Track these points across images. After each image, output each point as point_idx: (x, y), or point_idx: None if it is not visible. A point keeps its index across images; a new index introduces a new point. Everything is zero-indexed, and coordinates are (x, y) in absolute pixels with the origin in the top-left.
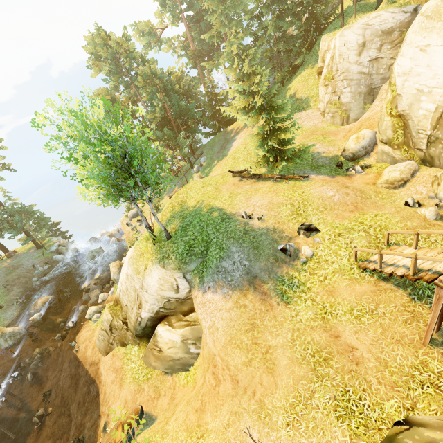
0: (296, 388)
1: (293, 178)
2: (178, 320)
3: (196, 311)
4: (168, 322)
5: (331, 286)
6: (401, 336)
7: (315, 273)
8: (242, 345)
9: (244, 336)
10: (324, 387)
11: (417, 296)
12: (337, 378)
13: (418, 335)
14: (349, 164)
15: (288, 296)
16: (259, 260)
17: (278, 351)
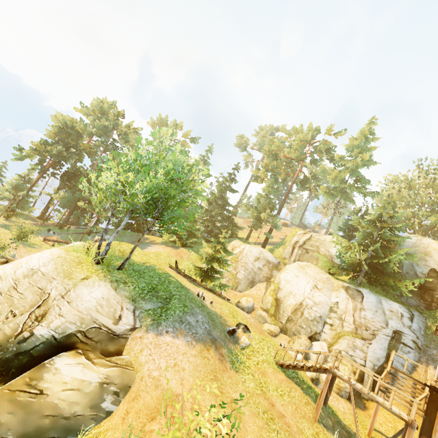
0: (262, 434)
1: (220, 295)
2: (99, 357)
3: (133, 353)
4: (84, 354)
5: (263, 370)
6: (305, 413)
7: (251, 358)
8: (211, 389)
9: (211, 383)
10: (278, 437)
11: (305, 392)
12: (282, 433)
13: (312, 414)
14: None
15: (236, 366)
16: (216, 330)
17: (240, 403)
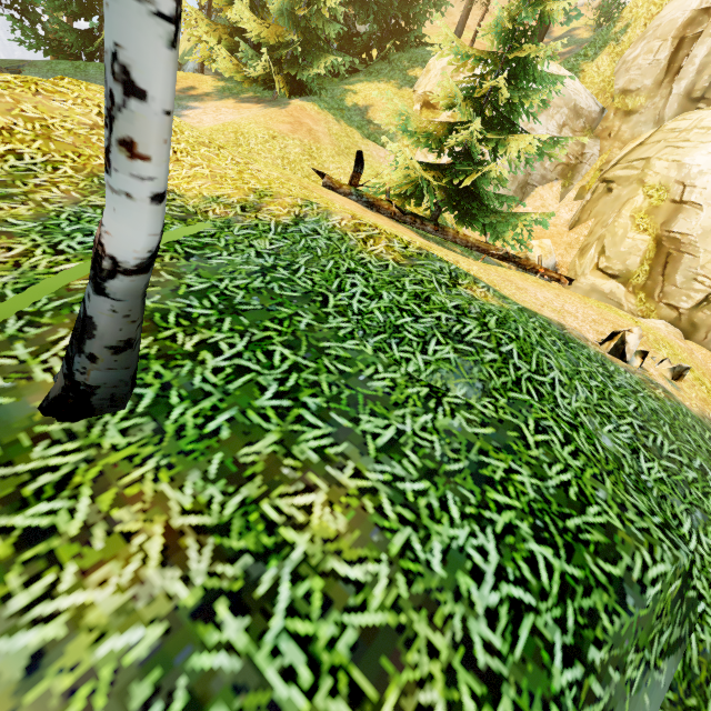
0: None
1: (544, 272)
2: None
3: None
4: None
5: None
6: None
7: None
8: None
9: None
10: None
11: None
12: None
13: None
14: None
15: None
16: None
17: None
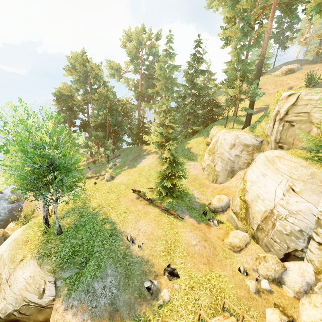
0: None
1: (174, 215)
2: None
3: None
4: None
5: None
6: None
7: (166, 320)
8: None
9: None
10: None
11: None
12: None
13: None
14: (211, 214)
15: None
16: (126, 291)
17: None
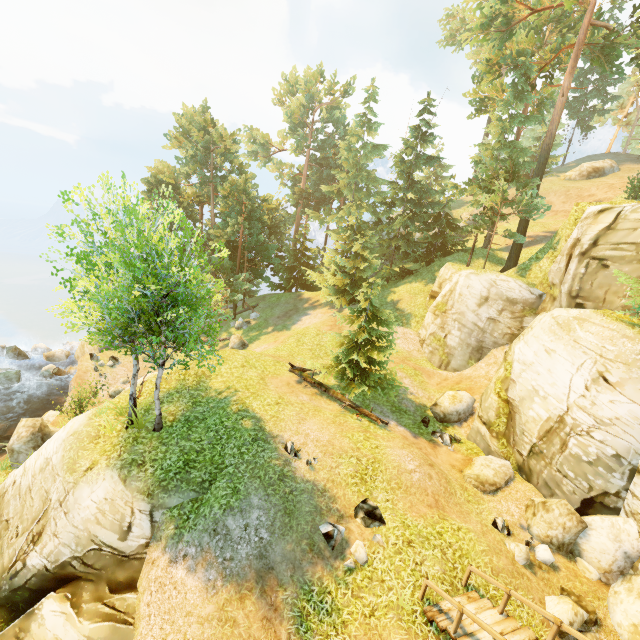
0: None
1: (369, 416)
2: (97, 597)
3: (140, 590)
4: (74, 596)
5: (378, 634)
6: None
7: (361, 596)
8: None
9: None
10: None
11: None
12: None
13: None
14: (437, 425)
15: (309, 626)
16: (287, 538)
17: None
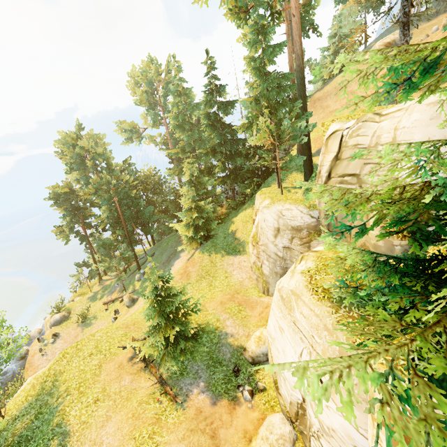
0: None
1: (169, 395)
2: None
3: None
4: None
5: None
6: None
7: None
8: None
9: None
10: None
11: None
12: None
13: None
14: (249, 369)
15: None
16: None
17: None
